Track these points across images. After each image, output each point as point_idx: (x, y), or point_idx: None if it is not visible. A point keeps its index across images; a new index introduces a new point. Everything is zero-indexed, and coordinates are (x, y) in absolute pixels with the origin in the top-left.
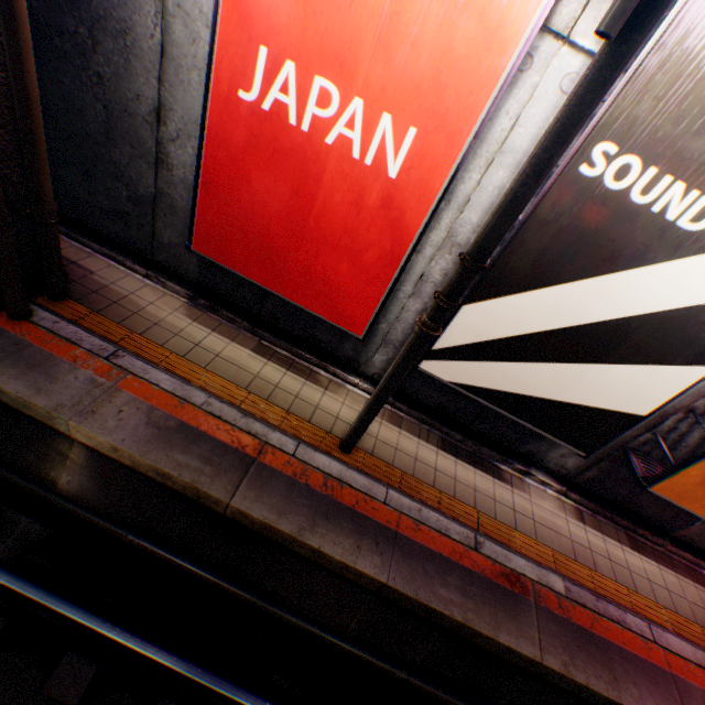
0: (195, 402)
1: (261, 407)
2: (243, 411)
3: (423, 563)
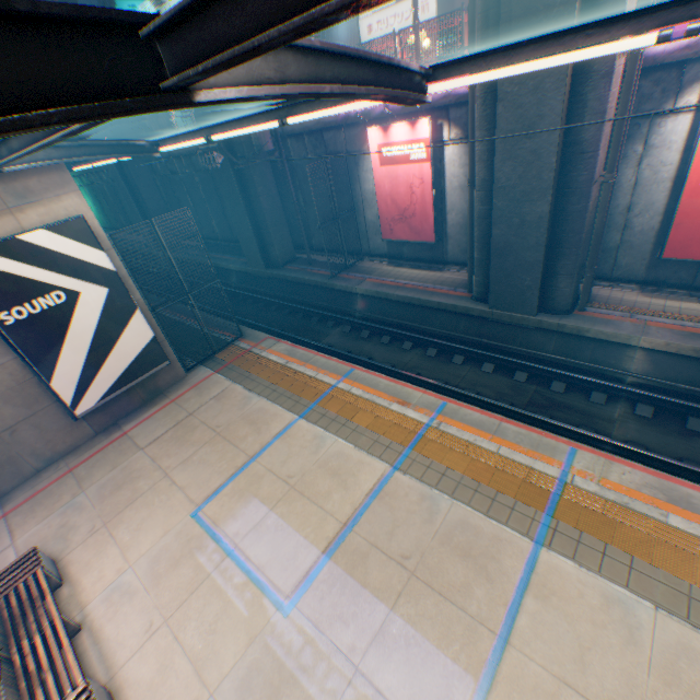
0: (687, 326)
1: None
2: None
3: None
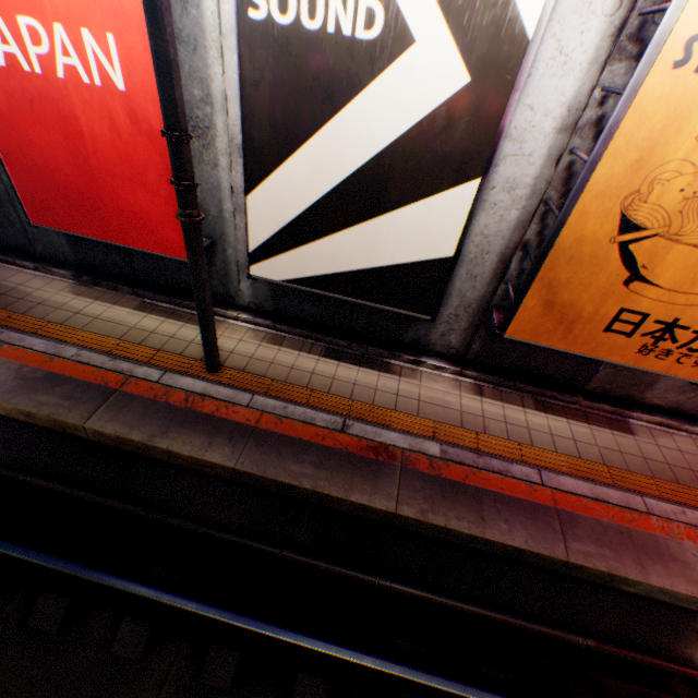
0: (66, 356)
1: (132, 350)
2: (114, 356)
3: (279, 448)
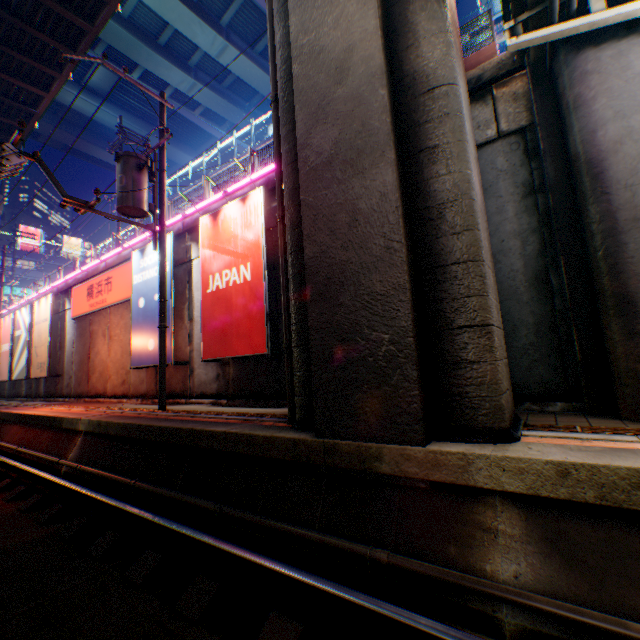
0: None
1: None
2: None
3: None
